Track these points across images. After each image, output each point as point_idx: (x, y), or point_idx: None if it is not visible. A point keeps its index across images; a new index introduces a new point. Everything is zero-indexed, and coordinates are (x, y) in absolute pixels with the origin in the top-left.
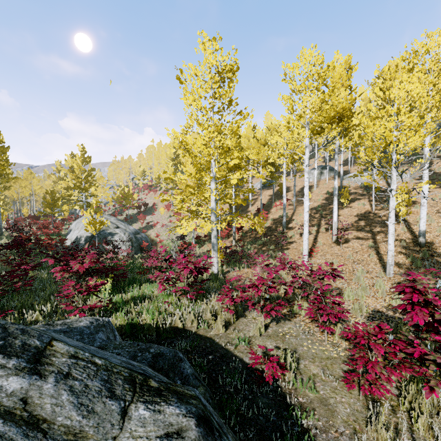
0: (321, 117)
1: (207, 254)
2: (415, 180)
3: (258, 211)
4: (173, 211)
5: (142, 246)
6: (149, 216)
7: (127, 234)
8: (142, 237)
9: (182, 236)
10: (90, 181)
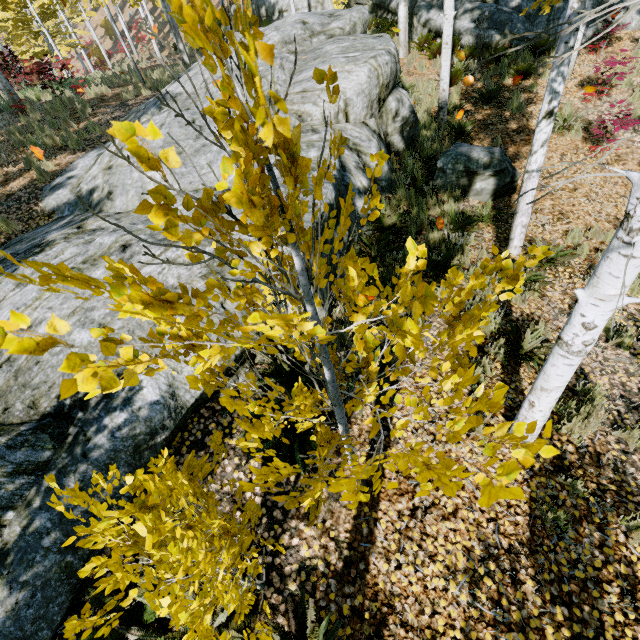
0: None
1: None
2: None
3: None
4: None
5: None
6: None
7: None
8: None
9: None
10: None
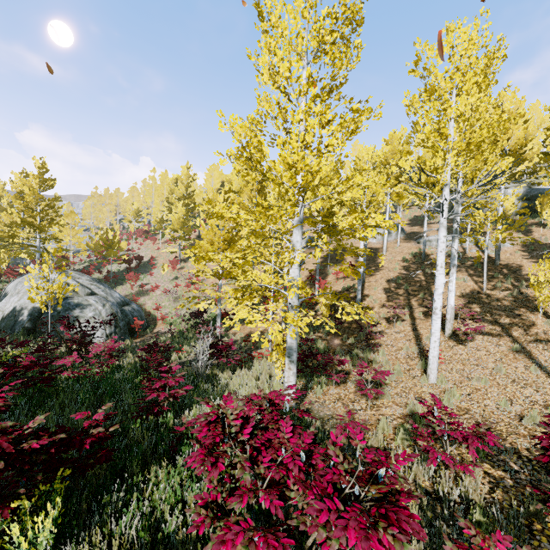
0: (487, 134)
1: (242, 345)
2: (521, 251)
3: (310, 279)
4: (181, 271)
5: (132, 325)
6: (144, 275)
7: (108, 306)
8: (133, 310)
9: (201, 313)
10: (51, 216)
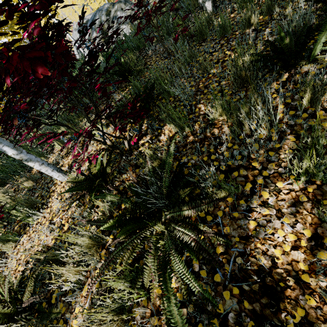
0: None
1: None
2: None
3: None
4: None
5: None
6: None
7: None
8: None
9: None
10: None
